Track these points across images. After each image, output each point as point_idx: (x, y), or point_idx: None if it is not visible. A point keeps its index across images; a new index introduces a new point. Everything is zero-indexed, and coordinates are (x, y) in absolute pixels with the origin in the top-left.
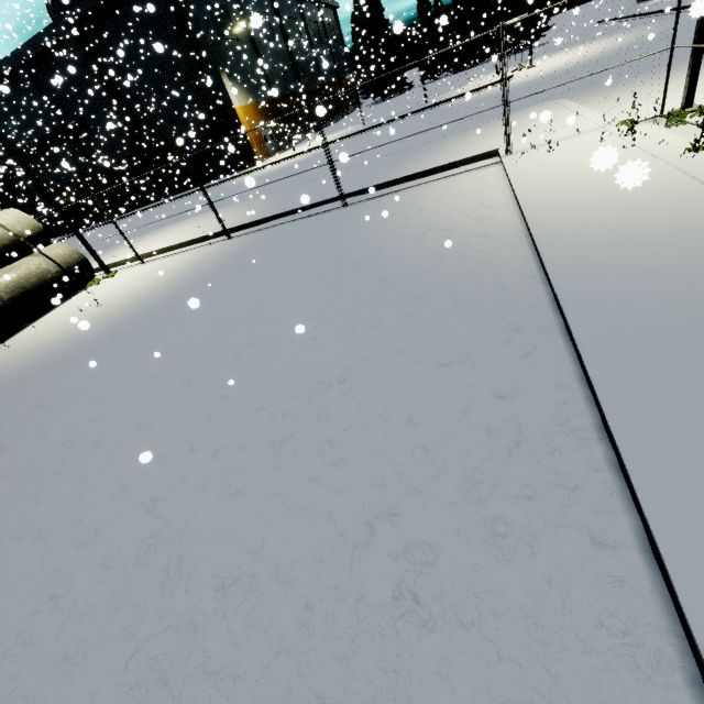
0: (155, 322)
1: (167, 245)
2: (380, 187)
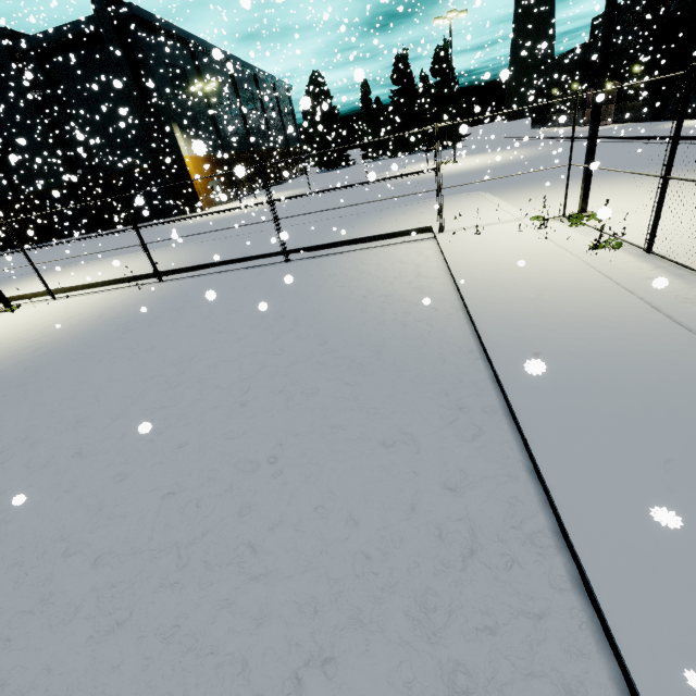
0: (53, 371)
1: (88, 282)
2: (323, 247)
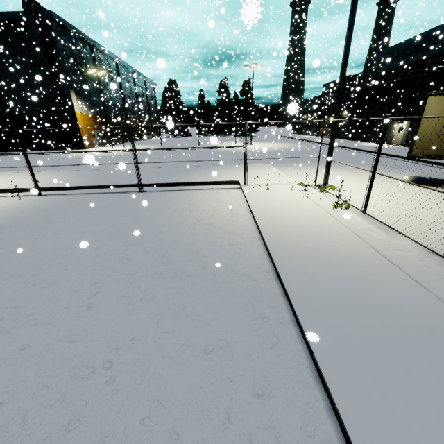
0: None
1: None
2: (167, 185)
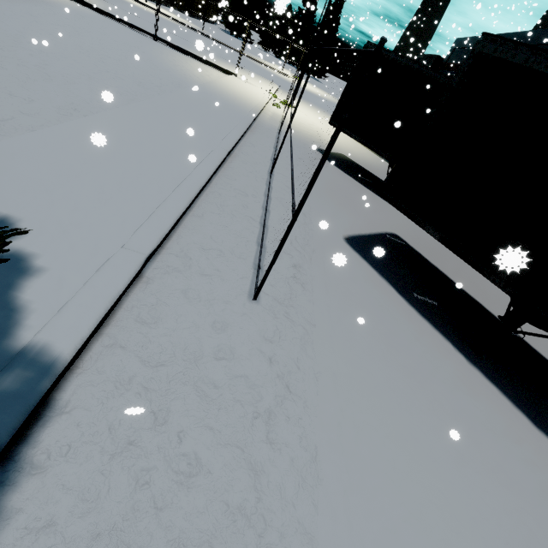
0: None
1: None
2: (179, 49)
